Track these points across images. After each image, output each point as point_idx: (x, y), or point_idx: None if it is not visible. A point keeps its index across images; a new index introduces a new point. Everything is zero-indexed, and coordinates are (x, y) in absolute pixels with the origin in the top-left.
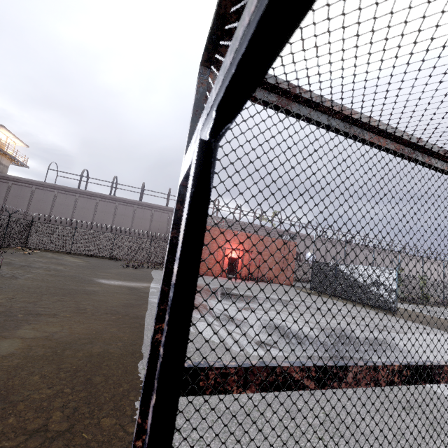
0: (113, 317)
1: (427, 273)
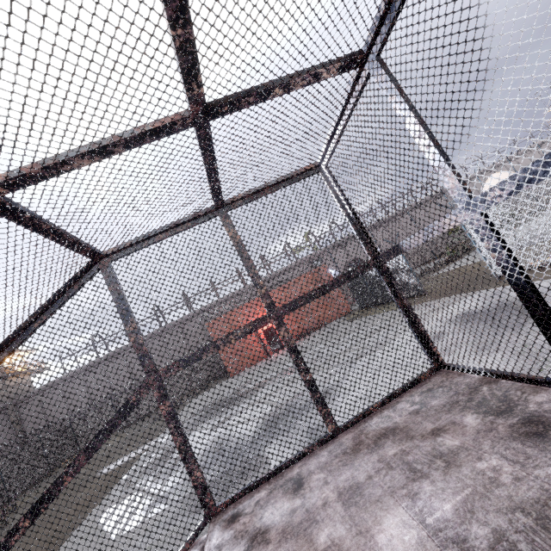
0: (45, 546)
1: None
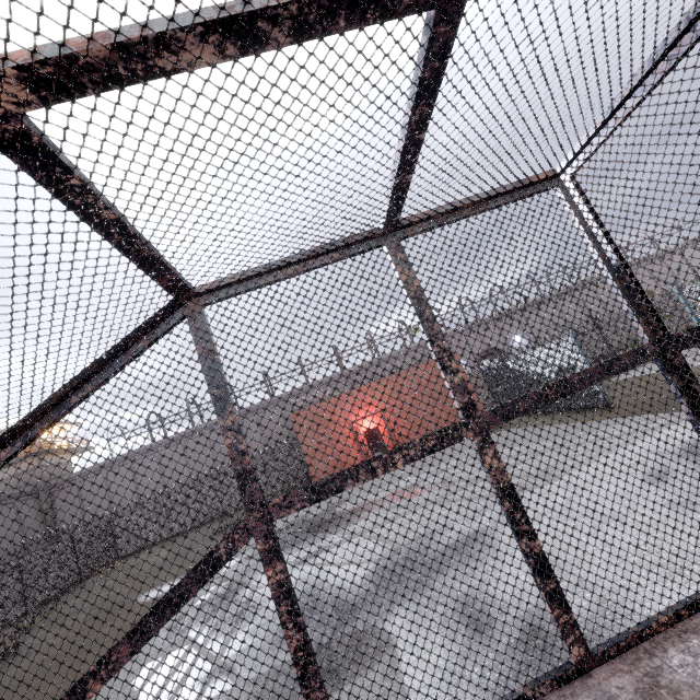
0: None
1: None
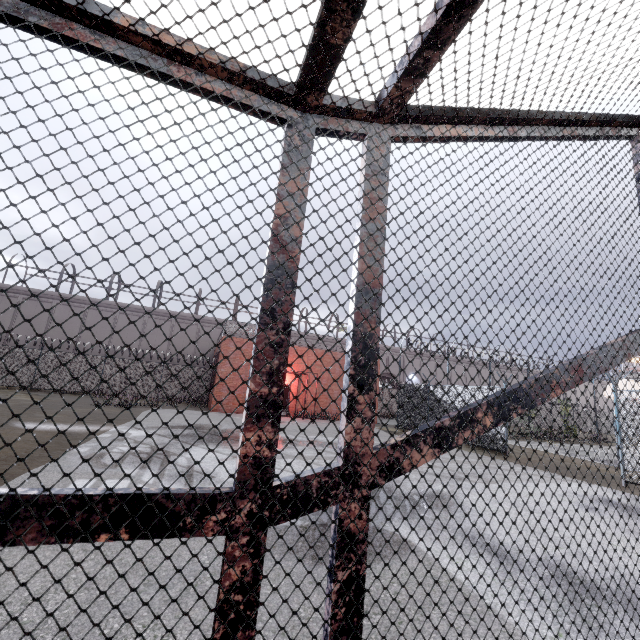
0: None
1: (581, 398)
